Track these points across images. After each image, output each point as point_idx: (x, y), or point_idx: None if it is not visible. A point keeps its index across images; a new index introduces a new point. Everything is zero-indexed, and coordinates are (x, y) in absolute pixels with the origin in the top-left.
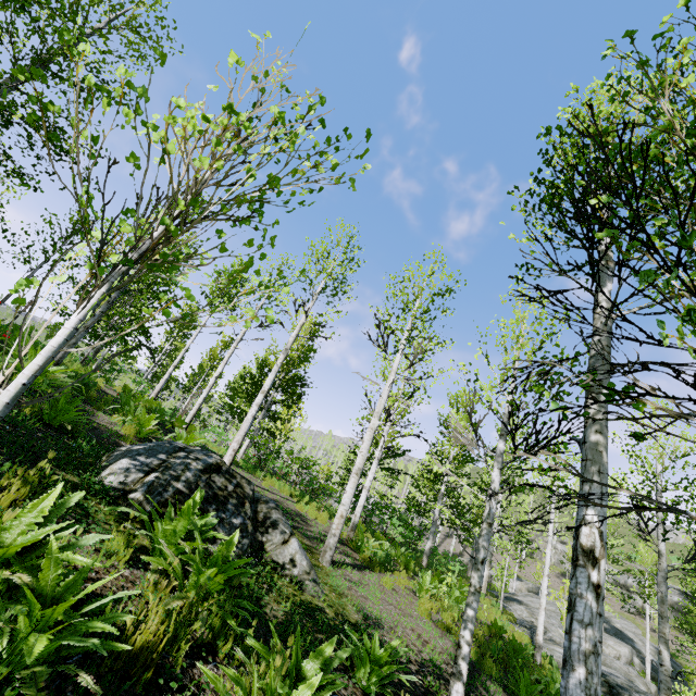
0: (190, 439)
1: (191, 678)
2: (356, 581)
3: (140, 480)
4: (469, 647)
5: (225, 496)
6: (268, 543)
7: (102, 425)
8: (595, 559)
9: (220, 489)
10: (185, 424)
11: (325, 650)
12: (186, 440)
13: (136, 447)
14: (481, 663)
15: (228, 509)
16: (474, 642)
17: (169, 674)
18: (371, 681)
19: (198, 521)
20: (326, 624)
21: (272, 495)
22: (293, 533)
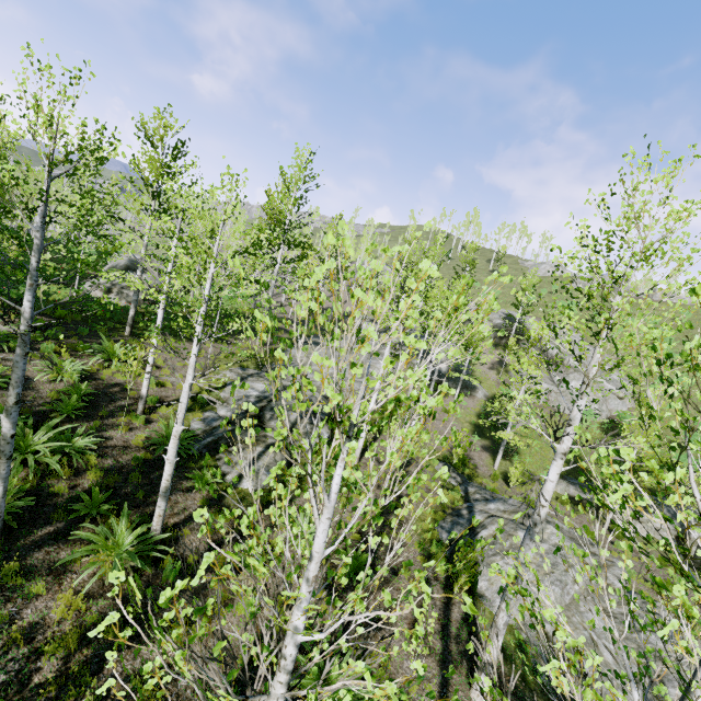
0: None
1: None
2: None
3: None
4: None
5: None
6: None
7: None
8: None
9: None
10: None
11: None
12: None
13: None
14: None
15: None
16: None
17: None
18: None
19: None
20: None
21: None
22: None
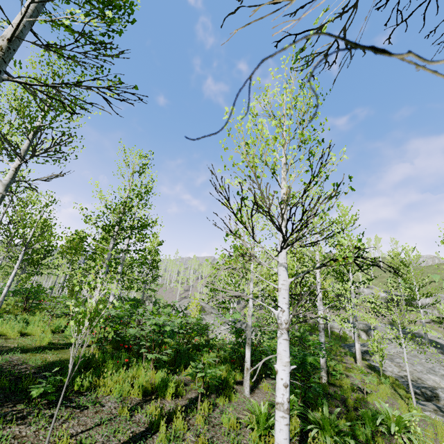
0: None
1: None
2: None
3: None
4: None
5: None
6: None
7: None
8: None
9: None
10: None
11: None
12: None
13: None
14: None
15: None
16: None
17: None
18: None
19: None
20: None
21: None
22: None
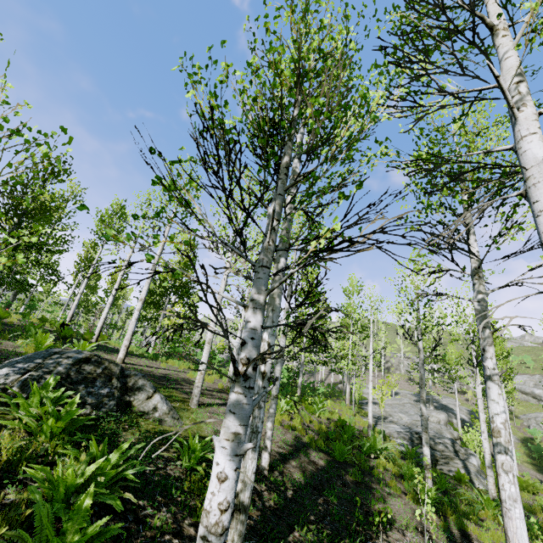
0: (85, 345)
1: (32, 479)
2: (219, 412)
3: (18, 379)
4: (271, 431)
5: (94, 377)
6: (135, 401)
7: (4, 350)
8: (264, 359)
9: (89, 374)
10: (93, 335)
11: (124, 446)
12: (83, 347)
13: (16, 359)
14: (314, 443)
15: (97, 385)
16: (317, 432)
17: (6, 477)
18: (191, 462)
19: (52, 395)
20: (176, 440)
21: (166, 371)
22: (156, 391)
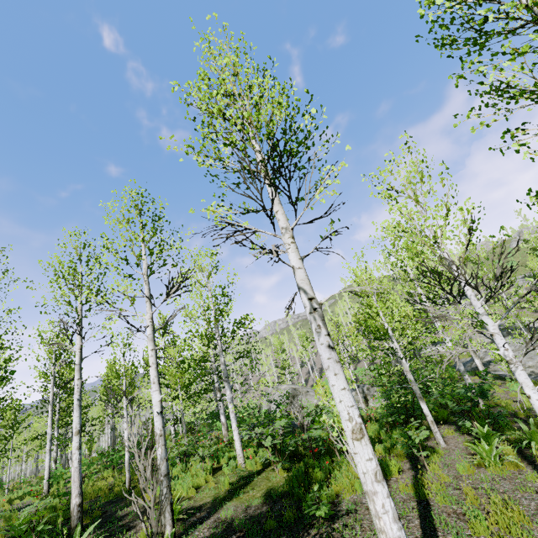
0: None
1: None
2: None
3: None
4: None
5: None
6: None
7: None
8: None
9: None
10: None
11: None
12: None
13: None
14: None
15: None
16: None
17: None
18: None
19: None
20: None
21: None
22: None
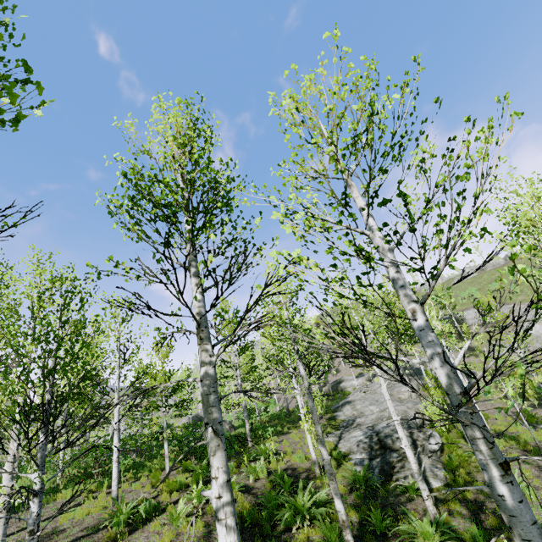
0: None
1: None
2: None
3: None
4: None
5: None
6: None
7: None
8: None
9: None
10: None
11: None
12: None
13: None
14: None
15: None
16: None
17: None
18: None
19: None
20: None
21: (20, 535)
22: None
